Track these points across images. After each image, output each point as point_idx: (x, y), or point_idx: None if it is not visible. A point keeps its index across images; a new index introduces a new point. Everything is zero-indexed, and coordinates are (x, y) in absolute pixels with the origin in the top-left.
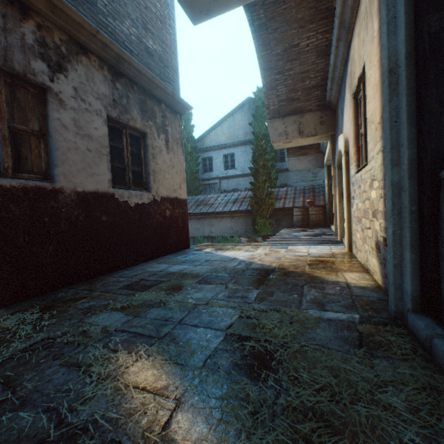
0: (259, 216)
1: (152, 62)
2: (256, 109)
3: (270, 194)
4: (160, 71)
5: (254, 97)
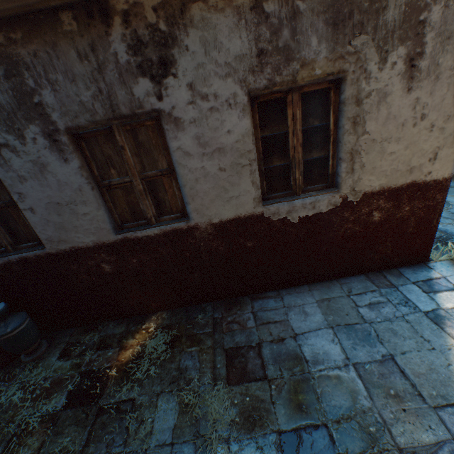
0: None
1: None
2: None
3: None
4: None
5: None
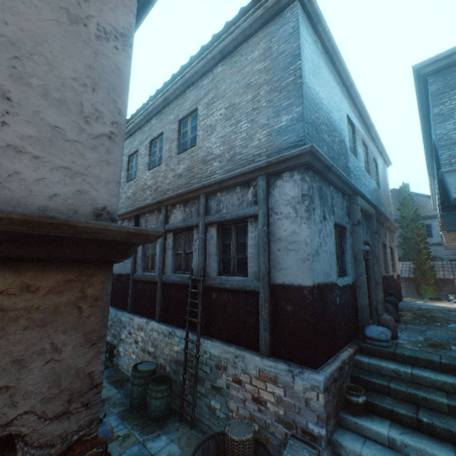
0: (422, 283)
1: (389, 216)
2: (402, 199)
3: (431, 267)
4: (390, 218)
5: (400, 190)
